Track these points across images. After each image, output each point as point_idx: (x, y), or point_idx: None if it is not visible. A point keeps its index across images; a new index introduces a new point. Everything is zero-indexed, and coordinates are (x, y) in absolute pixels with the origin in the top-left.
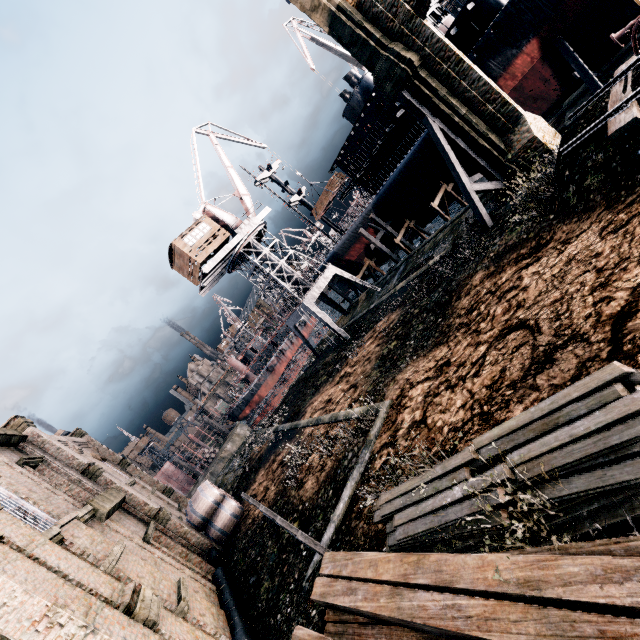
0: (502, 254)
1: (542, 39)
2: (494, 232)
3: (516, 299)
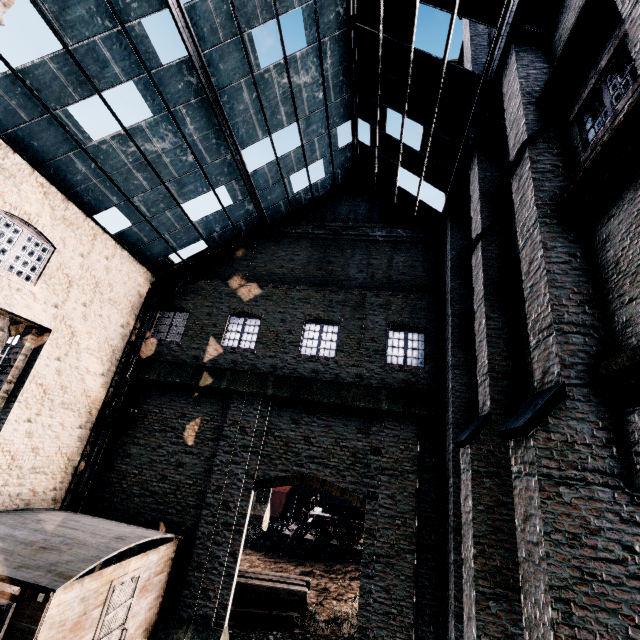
0: None
1: (293, 487)
2: None
3: None
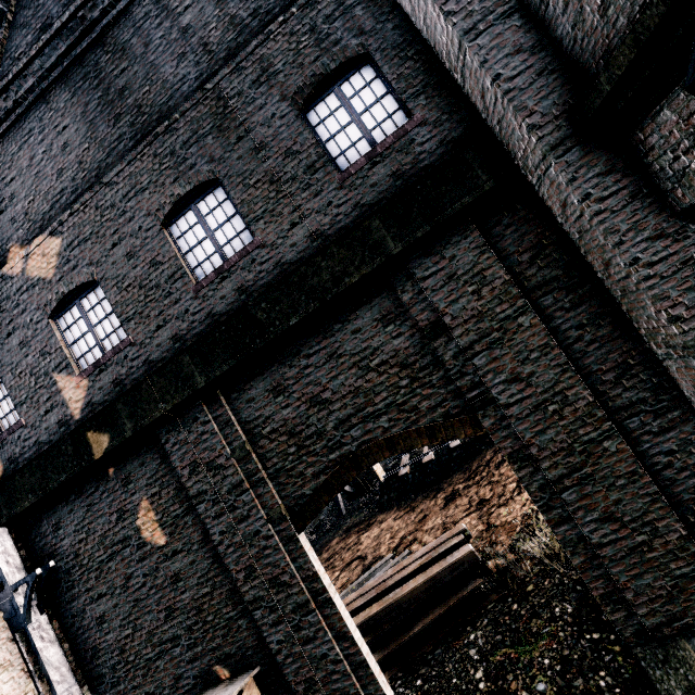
0: (351, 527)
1: None
2: (347, 516)
3: (357, 548)
